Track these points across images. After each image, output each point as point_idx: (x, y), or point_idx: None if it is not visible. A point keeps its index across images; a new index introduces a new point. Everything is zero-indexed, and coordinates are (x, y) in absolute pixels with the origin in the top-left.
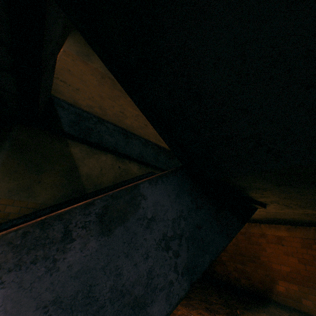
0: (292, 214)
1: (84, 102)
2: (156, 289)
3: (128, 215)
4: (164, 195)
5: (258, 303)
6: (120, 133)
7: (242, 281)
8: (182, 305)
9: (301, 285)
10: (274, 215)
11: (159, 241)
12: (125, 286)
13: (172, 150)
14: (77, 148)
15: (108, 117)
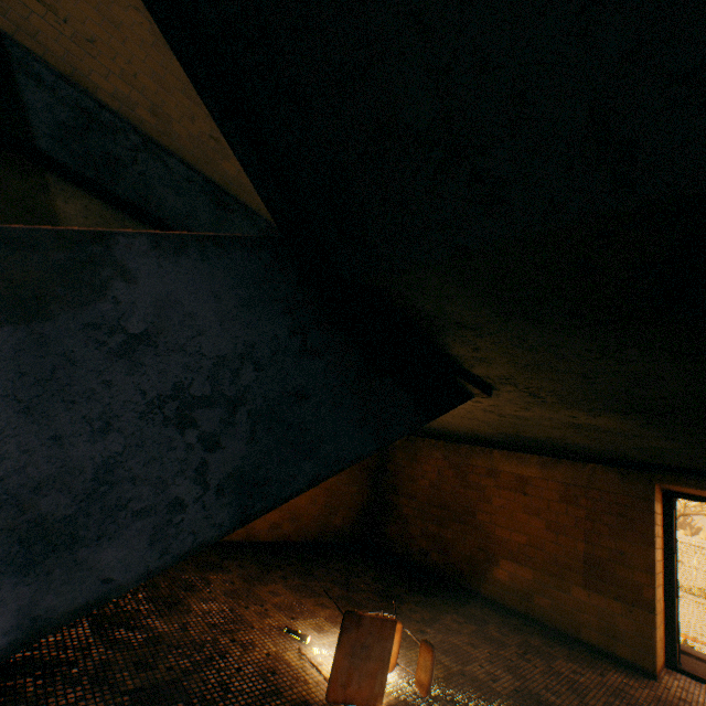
0: (550, 425)
1: (106, 82)
2: (122, 510)
3: (52, 304)
4: (202, 291)
5: (452, 597)
6: (202, 192)
7: (432, 557)
8: (290, 587)
9: (540, 570)
10: (515, 425)
11: (159, 399)
12: (4, 484)
13: (253, 182)
14: (76, 203)
15: (176, 142)
